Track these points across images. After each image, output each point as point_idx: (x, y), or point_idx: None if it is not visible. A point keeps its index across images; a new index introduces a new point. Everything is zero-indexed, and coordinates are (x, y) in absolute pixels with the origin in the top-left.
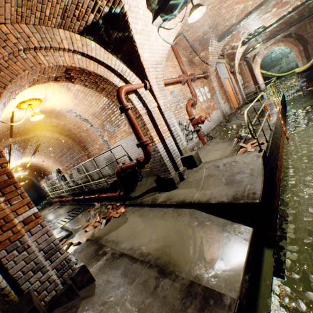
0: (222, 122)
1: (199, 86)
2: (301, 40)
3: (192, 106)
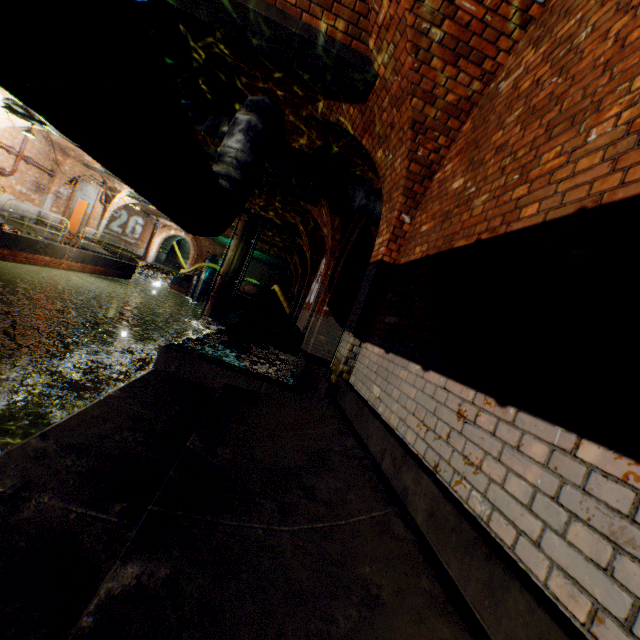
0: (30, 219)
1: (33, 173)
2: (201, 251)
3: (1, 174)
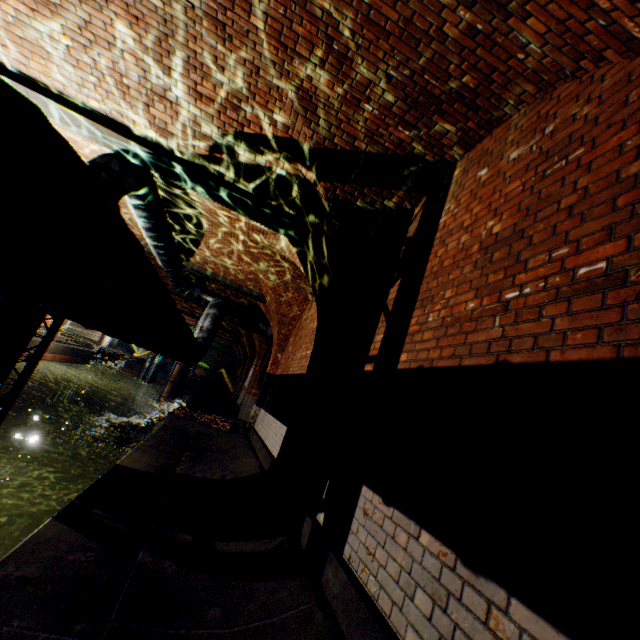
0: None
1: None
2: None
3: None
